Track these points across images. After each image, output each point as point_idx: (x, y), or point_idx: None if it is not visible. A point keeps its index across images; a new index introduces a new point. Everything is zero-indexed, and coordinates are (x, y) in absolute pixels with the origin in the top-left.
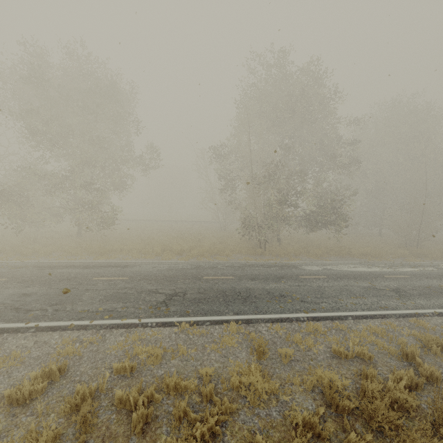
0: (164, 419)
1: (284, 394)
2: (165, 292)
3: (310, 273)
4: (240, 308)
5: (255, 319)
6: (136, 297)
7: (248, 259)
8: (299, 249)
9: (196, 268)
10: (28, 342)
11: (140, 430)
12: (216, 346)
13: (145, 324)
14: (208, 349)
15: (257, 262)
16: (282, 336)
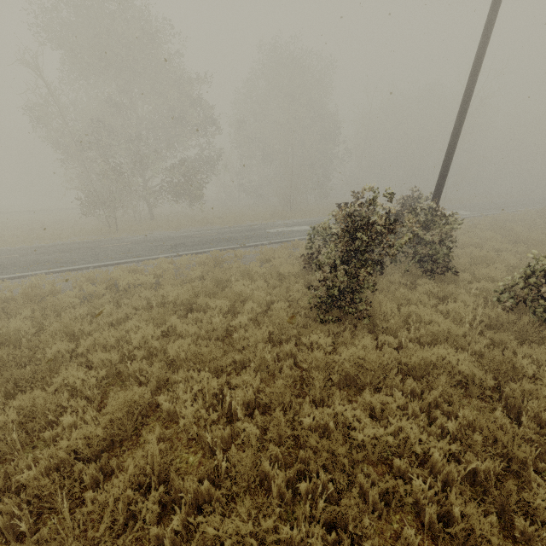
0: None
1: None
2: None
3: (120, 242)
4: None
5: None
6: None
7: (80, 240)
8: (160, 224)
9: None
10: None
11: None
12: None
13: None
14: None
15: (83, 241)
16: None
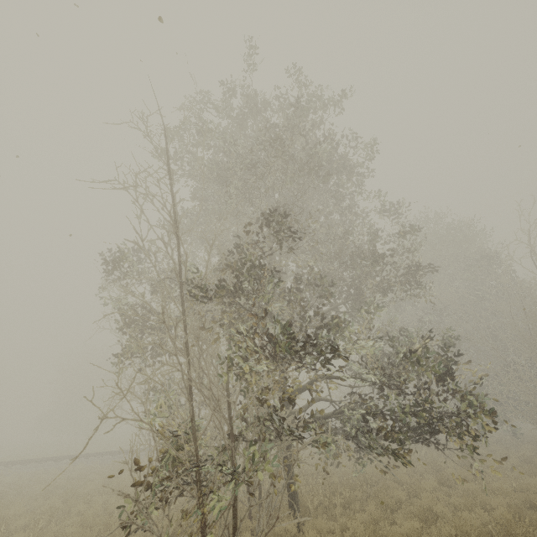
0: None
1: None
2: None
3: None
4: None
5: None
6: None
7: None
8: None
9: None
10: None
11: None
12: None
13: None
14: None
15: None
16: None
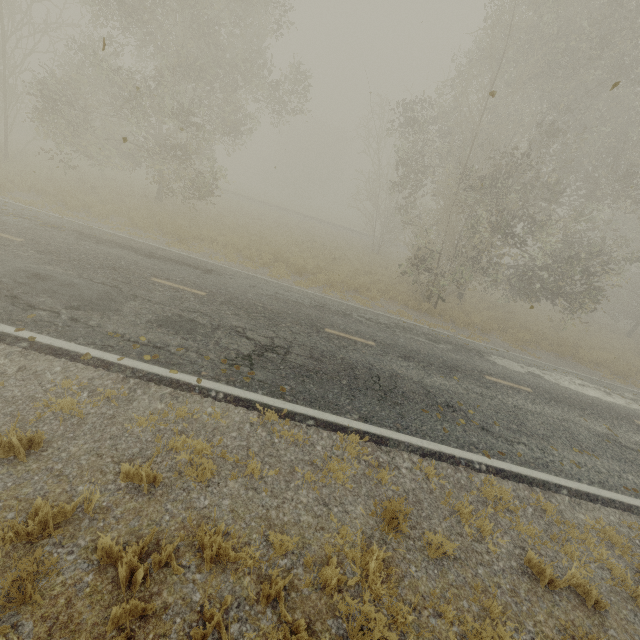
0: (177, 617)
1: (418, 636)
2: (256, 339)
3: (504, 375)
4: (373, 409)
5: (395, 440)
6: (206, 333)
7: (403, 315)
8: (491, 322)
9: (318, 307)
10: (10, 364)
11: (121, 638)
12: (314, 476)
13: (205, 390)
14: (299, 479)
15: (418, 326)
16: (435, 492)
